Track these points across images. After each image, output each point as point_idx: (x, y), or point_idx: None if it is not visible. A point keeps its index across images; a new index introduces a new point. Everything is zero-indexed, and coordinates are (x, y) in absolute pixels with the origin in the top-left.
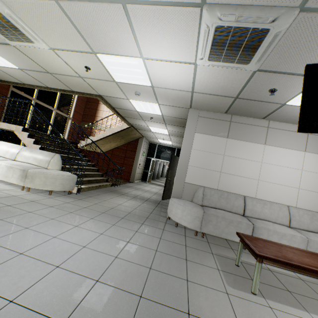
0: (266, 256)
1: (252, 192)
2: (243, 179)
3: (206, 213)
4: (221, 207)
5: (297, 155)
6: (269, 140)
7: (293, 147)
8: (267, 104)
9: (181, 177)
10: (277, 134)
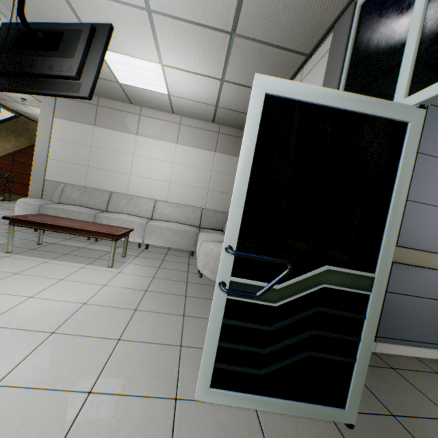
0: (12, 218)
1: (124, 188)
2: (114, 174)
3: (44, 207)
4: (82, 204)
5: (170, 147)
6: (141, 130)
7: (166, 138)
8: (105, 81)
9: (39, 173)
10: (149, 124)
